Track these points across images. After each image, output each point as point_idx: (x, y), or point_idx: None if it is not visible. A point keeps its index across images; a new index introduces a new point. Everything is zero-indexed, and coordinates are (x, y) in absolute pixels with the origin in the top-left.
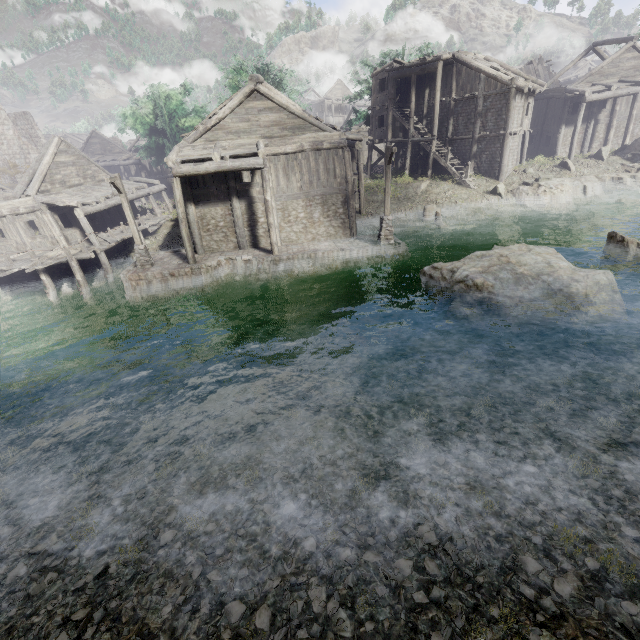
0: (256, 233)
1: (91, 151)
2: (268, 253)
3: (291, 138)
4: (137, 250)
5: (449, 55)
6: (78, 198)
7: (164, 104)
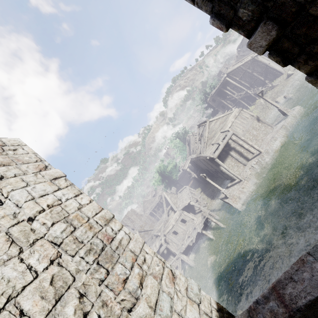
0: (244, 156)
1: (146, 208)
2: (258, 155)
3: (227, 123)
4: (223, 192)
5: (225, 75)
6: (185, 201)
7: (161, 169)
